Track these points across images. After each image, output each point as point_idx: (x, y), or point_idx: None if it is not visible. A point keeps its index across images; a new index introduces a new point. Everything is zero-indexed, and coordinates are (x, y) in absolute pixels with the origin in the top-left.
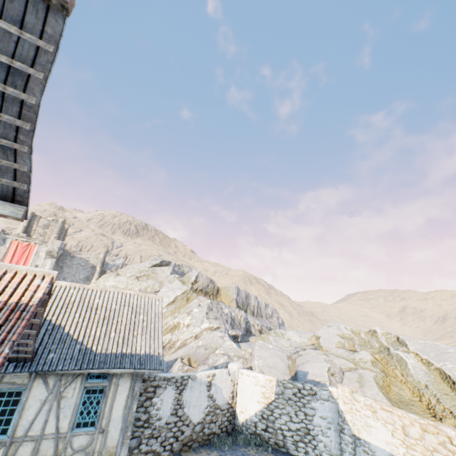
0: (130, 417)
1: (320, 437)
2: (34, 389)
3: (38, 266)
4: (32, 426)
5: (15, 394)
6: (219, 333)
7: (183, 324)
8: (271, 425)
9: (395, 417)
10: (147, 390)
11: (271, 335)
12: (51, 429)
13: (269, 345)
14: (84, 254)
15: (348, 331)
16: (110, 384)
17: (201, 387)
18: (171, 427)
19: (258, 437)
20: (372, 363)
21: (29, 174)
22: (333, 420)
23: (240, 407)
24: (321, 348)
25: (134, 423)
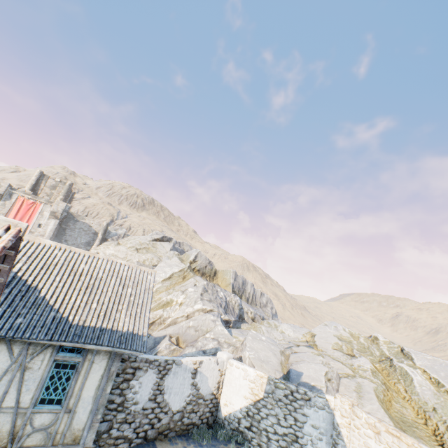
0: (103, 398)
1: (309, 447)
2: None
3: (41, 225)
4: None
5: None
6: (211, 316)
7: (176, 302)
8: (256, 424)
9: (403, 445)
10: (125, 371)
11: (263, 325)
12: (10, 403)
13: (262, 337)
14: (87, 219)
15: (347, 333)
16: (84, 360)
17: (185, 374)
18: (147, 413)
19: (241, 435)
20: (372, 373)
21: None
22: (326, 432)
23: (225, 399)
24: (316, 347)
25: (106, 405)
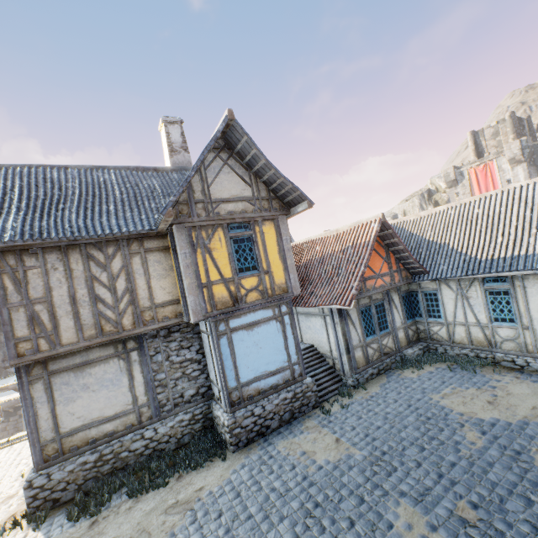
0: None
1: None
2: (443, 291)
3: (509, 181)
4: (455, 316)
5: (432, 295)
6: None
7: None
8: None
9: None
10: None
11: None
12: (472, 320)
13: None
14: None
15: None
16: (513, 287)
17: None
18: None
19: None
20: None
21: (294, 186)
22: None
23: None
24: None
25: None
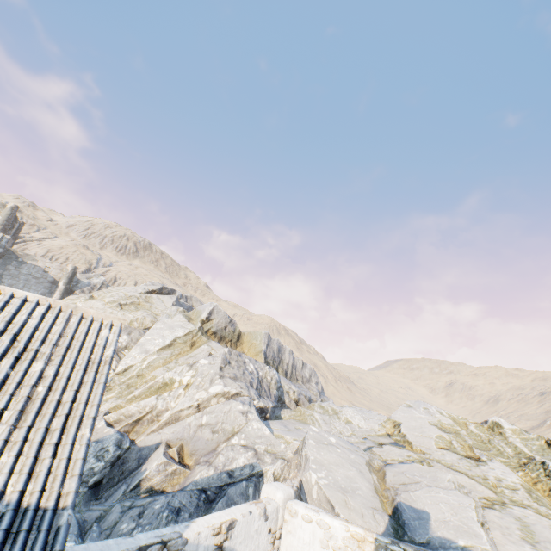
0: None
1: None
2: None
3: None
4: None
5: None
6: (239, 404)
7: (179, 383)
8: None
9: None
10: None
11: (314, 410)
12: None
13: (331, 438)
14: (41, 261)
15: (448, 419)
16: None
17: None
18: None
19: None
20: (529, 494)
21: None
22: None
23: None
24: (410, 445)
25: None
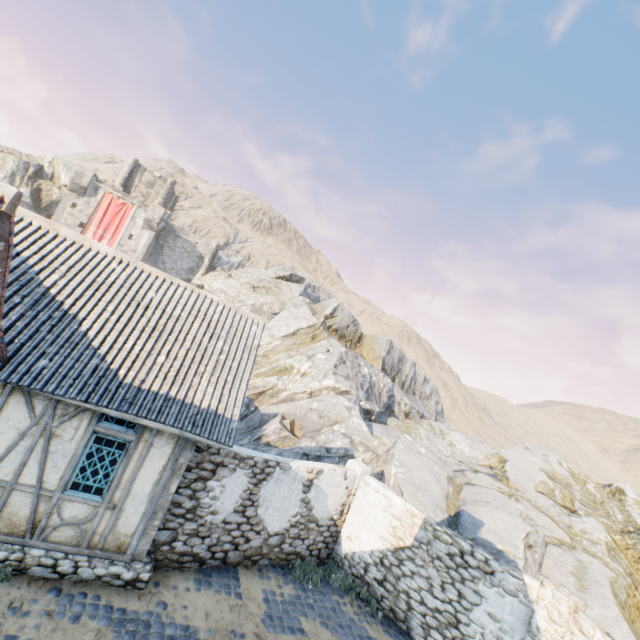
0: (163, 499)
1: None
2: (9, 408)
3: (133, 237)
4: None
5: None
6: (345, 400)
7: (297, 370)
8: (393, 580)
9: None
10: (201, 466)
11: (422, 426)
12: (30, 479)
13: (421, 449)
14: (192, 237)
15: (564, 471)
16: (139, 439)
17: (293, 485)
18: (230, 529)
19: (366, 587)
20: (608, 550)
21: None
22: (513, 632)
23: (349, 530)
24: (507, 480)
25: (170, 508)
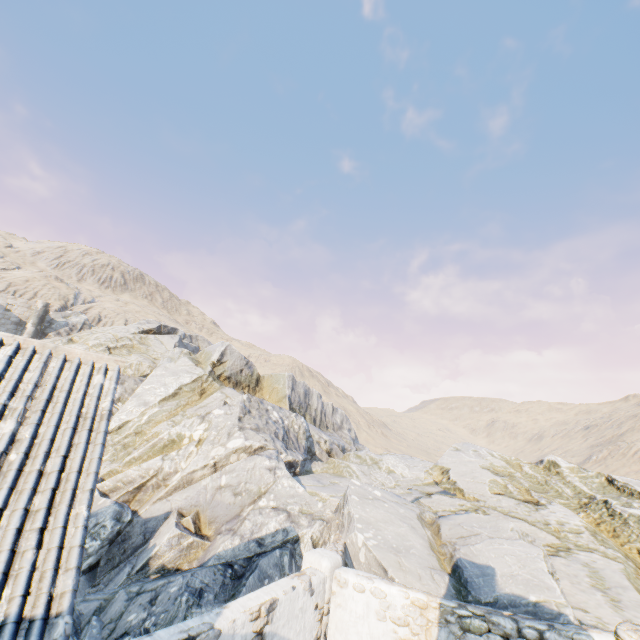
0: None
1: None
2: None
3: None
4: None
5: None
6: (265, 460)
7: (189, 439)
8: None
9: None
10: None
11: (350, 461)
12: None
13: (376, 492)
14: (1, 297)
15: (500, 461)
16: None
17: None
18: None
19: None
20: (594, 536)
21: None
22: None
23: None
24: (462, 492)
25: None
